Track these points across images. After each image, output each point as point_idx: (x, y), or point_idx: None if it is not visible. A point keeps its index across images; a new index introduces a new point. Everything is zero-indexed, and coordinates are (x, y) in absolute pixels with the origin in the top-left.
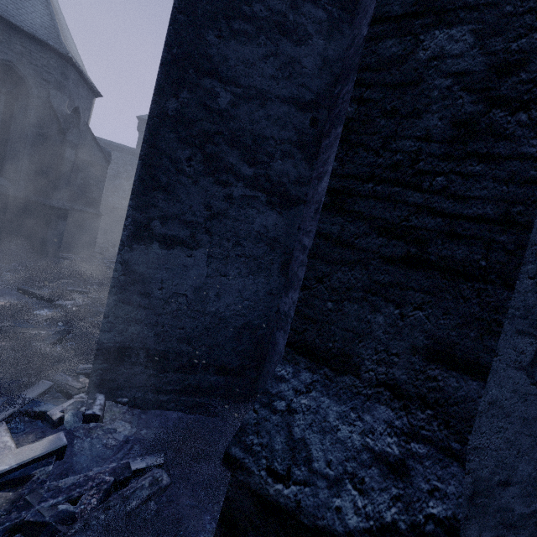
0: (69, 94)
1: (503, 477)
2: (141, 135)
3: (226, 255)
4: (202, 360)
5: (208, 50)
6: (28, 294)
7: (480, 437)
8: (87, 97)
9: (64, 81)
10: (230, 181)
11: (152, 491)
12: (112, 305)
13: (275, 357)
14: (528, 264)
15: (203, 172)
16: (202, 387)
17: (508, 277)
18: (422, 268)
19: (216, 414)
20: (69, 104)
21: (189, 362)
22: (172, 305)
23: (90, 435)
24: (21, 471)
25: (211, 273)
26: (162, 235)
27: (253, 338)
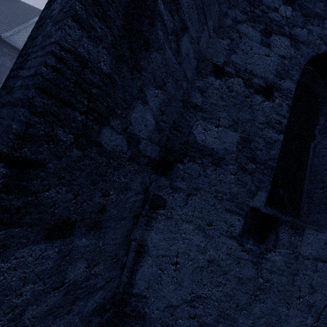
0: None
1: (225, 326)
2: None
3: None
4: None
5: None
6: None
7: (202, 288)
8: None
9: None
10: None
11: None
12: None
13: None
14: (229, 165)
15: None
16: None
17: (23, 101)
18: (8, 106)
19: None
20: None
21: None
22: None
23: None
24: None
25: None
26: None
27: None
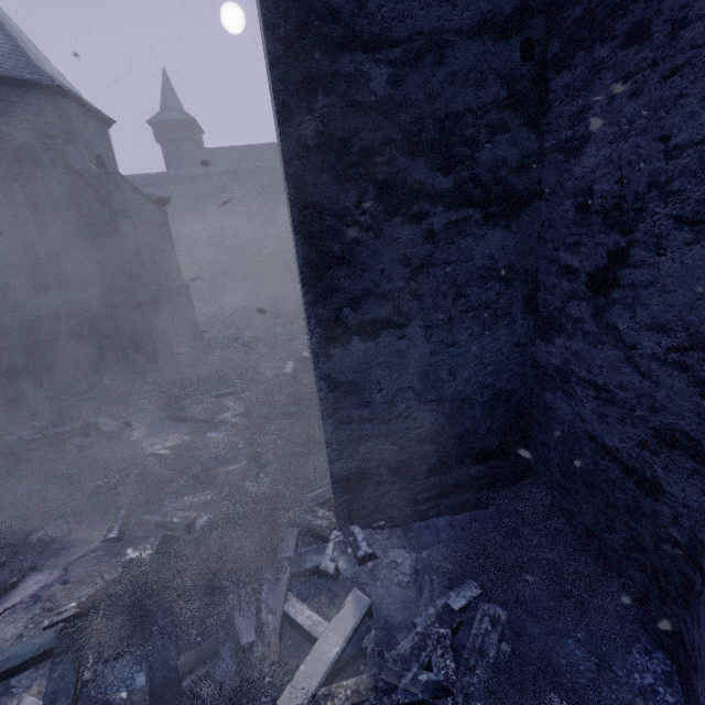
0: (82, 142)
1: None
2: (164, 147)
3: (447, 318)
4: (454, 454)
5: (330, 2)
6: (182, 420)
7: None
8: (101, 134)
9: (69, 127)
10: (424, 210)
11: (498, 633)
12: (331, 431)
13: (557, 427)
14: None
15: (384, 213)
16: (462, 482)
17: None
18: None
19: (486, 506)
20: (89, 156)
21: (438, 461)
22: (399, 406)
23: (376, 578)
24: (351, 647)
25: (434, 348)
26: (359, 324)
27: (509, 408)
